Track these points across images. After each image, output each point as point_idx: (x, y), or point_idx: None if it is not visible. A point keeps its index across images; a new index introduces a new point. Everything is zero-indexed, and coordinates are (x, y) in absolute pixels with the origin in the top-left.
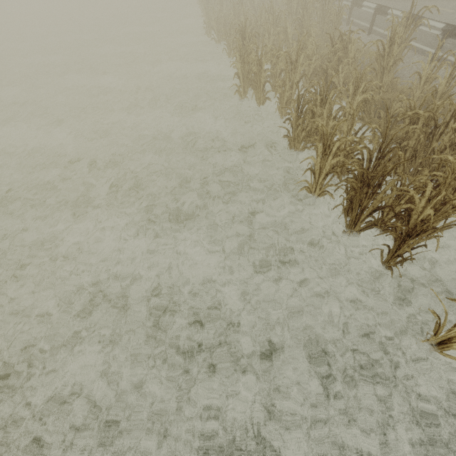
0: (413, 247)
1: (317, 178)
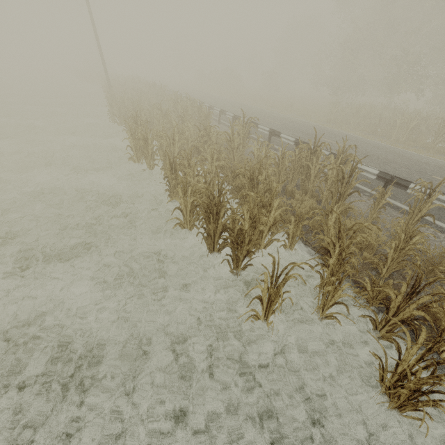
0: (246, 254)
1: (186, 216)
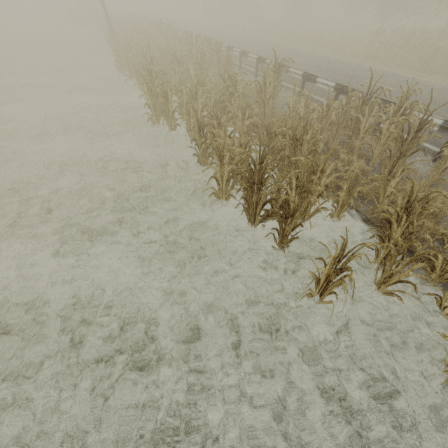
0: (293, 227)
1: (221, 185)
